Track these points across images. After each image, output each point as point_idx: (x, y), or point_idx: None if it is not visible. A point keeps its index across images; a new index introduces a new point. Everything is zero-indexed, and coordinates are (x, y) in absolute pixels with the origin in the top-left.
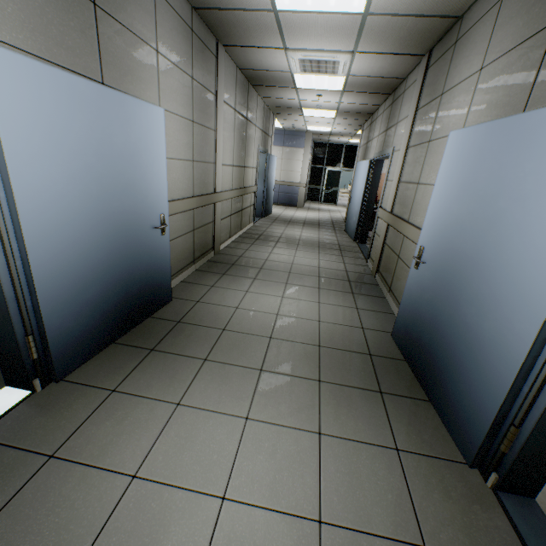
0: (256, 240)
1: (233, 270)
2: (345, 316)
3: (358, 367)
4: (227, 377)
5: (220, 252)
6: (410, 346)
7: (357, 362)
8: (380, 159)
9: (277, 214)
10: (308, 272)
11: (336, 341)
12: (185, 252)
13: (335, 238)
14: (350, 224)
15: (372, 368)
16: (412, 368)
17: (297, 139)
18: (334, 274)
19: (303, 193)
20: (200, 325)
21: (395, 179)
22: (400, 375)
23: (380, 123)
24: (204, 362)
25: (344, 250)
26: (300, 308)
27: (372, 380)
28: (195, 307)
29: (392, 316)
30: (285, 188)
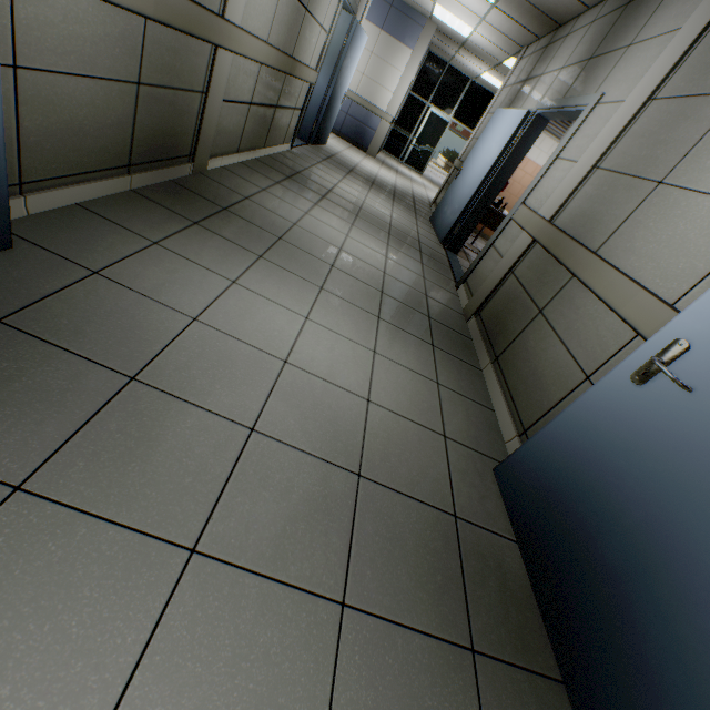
0: (287, 178)
1: (220, 222)
2: (416, 399)
3: (432, 555)
4: (63, 580)
5: (207, 172)
6: (546, 532)
7: (430, 538)
8: (548, 115)
9: (335, 150)
10: (365, 277)
11: (395, 466)
12: (101, 131)
13: (415, 228)
14: (444, 214)
15: (458, 560)
16: (534, 577)
17: (409, 26)
18: (408, 295)
19: (384, 132)
20: (63, 348)
21: (587, 159)
22: (508, 590)
23: (574, 44)
24: (6, 498)
25: (426, 254)
26: (337, 357)
27: (457, 606)
28: (79, 287)
29: (492, 417)
30: (359, 110)
